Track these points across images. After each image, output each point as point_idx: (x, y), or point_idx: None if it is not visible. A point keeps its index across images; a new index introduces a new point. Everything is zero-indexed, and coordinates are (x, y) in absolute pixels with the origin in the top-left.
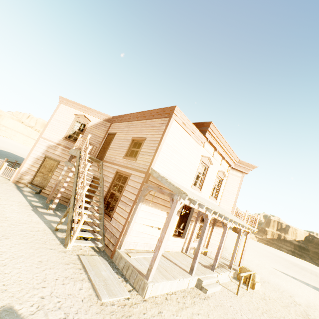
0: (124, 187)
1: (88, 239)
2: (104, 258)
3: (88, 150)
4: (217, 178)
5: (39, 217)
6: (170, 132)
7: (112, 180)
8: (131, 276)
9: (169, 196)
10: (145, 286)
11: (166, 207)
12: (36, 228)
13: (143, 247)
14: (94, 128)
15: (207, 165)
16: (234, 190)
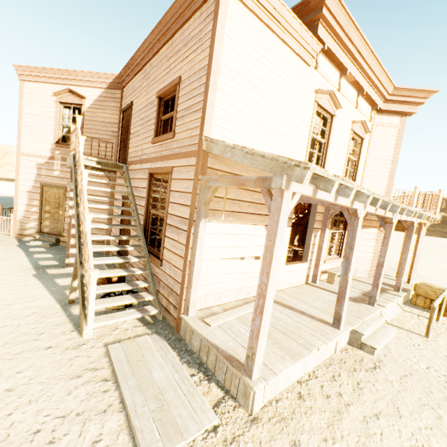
0: (167, 198)
1: (134, 305)
2: (163, 337)
3: (81, 147)
4: (351, 139)
5: (43, 286)
6: (228, 34)
7: (147, 192)
8: (218, 368)
9: (258, 185)
10: (249, 390)
11: (261, 216)
12: (30, 309)
13: (234, 297)
14: (97, 110)
15: (329, 112)
16: (386, 155)
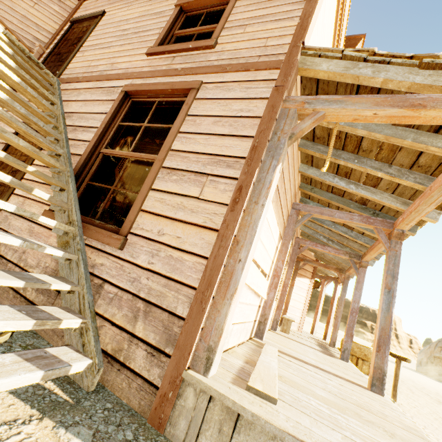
0: (175, 125)
1: None
2: None
3: None
4: None
5: None
6: None
7: (109, 118)
8: None
9: None
10: None
11: (282, 216)
12: None
13: (237, 338)
14: None
15: None
16: None
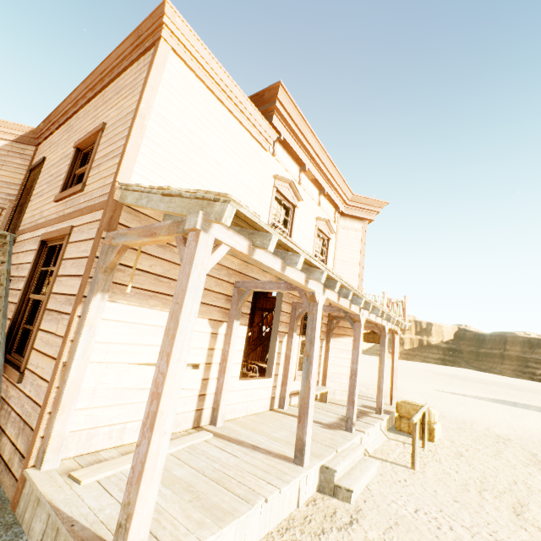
0: (54, 270)
1: None
2: None
3: None
4: (317, 237)
5: None
6: (166, 85)
7: (32, 268)
8: None
9: (171, 231)
10: None
11: (203, 305)
12: None
13: None
14: None
15: (290, 201)
16: (353, 258)
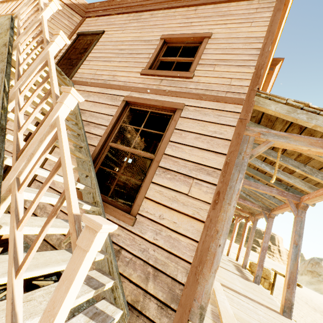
0: (167, 135)
1: None
2: None
3: (47, 12)
4: None
5: None
6: None
7: (115, 120)
8: None
9: None
10: None
11: None
12: None
13: None
14: None
15: None
16: None
